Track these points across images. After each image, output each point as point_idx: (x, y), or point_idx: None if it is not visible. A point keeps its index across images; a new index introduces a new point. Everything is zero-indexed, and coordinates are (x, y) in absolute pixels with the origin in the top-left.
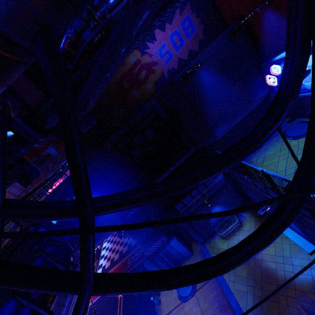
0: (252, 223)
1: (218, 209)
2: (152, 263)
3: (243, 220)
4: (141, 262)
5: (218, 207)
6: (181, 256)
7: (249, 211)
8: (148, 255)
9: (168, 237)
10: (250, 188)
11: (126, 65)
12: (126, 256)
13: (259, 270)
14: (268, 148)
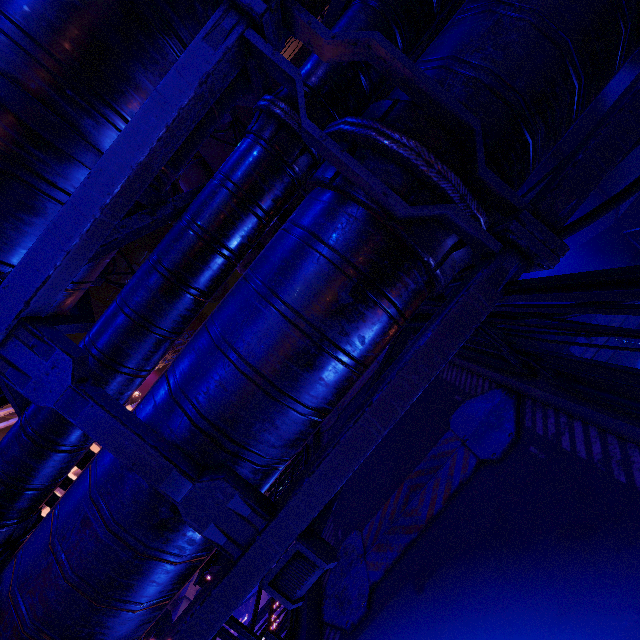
0: None
1: None
2: None
3: None
4: None
5: None
6: None
7: None
8: None
9: None
10: None
11: None
12: None
13: None
14: None
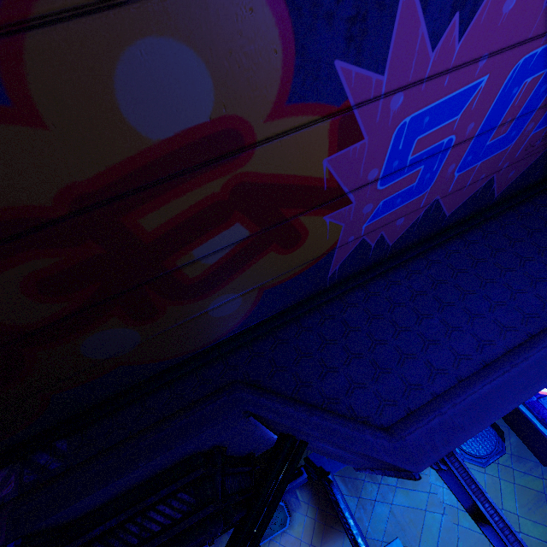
0: (308, 523)
1: None
2: None
3: (294, 508)
4: None
5: None
6: None
7: (309, 488)
8: None
9: None
10: None
11: (40, 124)
12: None
13: None
14: None
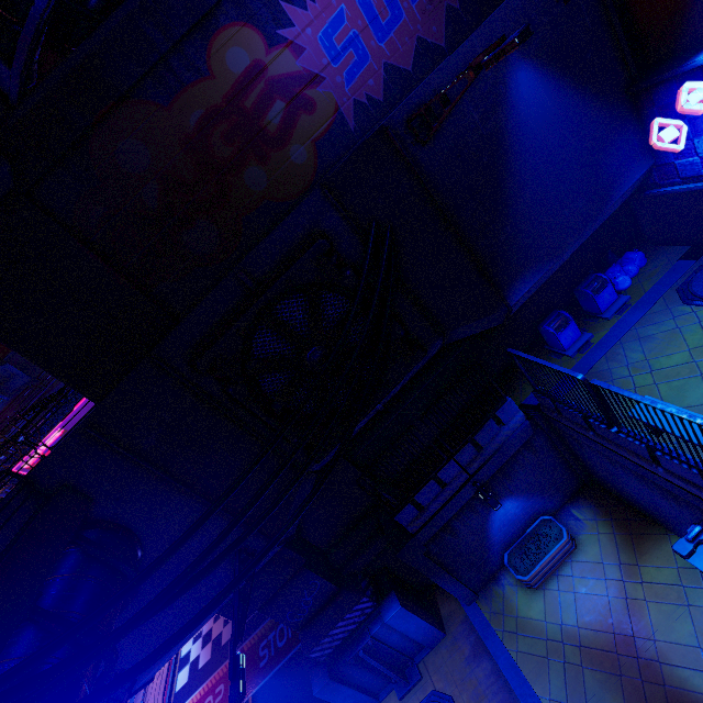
0: (605, 540)
1: (509, 506)
2: (336, 680)
3: (576, 531)
4: (298, 651)
5: (509, 501)
6: (415, 644)
7: (588, 502)
8: (323, 658)
9: (375, 598)
10: (621, 458)
11: (216, 78)
12: (255, 630)
13: (660, 699)
14: (648, 333)
